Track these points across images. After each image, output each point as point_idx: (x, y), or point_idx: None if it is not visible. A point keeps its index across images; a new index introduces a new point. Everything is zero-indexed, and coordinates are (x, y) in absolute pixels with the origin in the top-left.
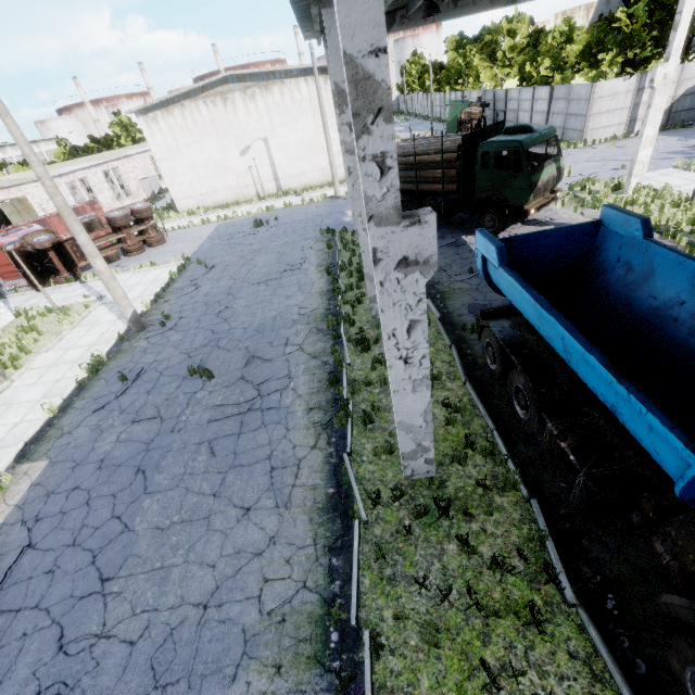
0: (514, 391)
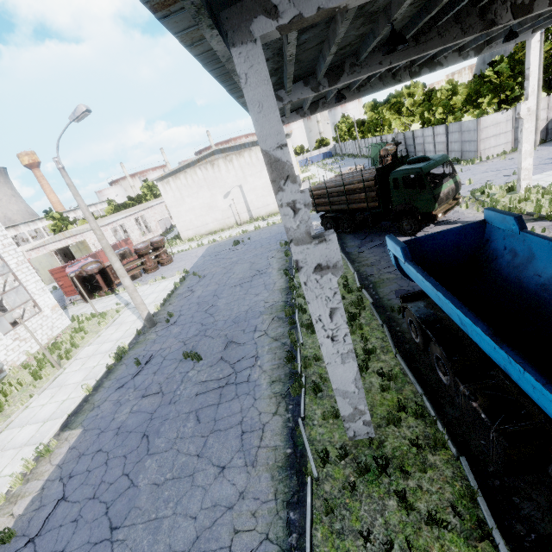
0: (435, 360)
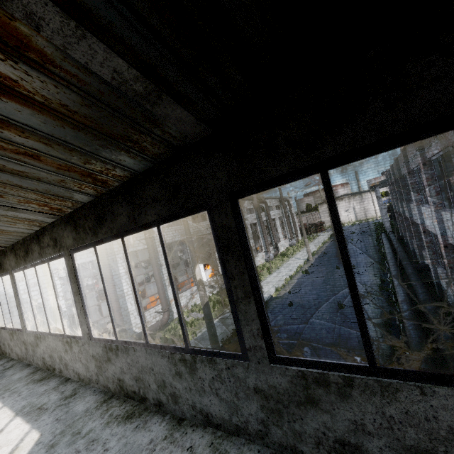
0: None
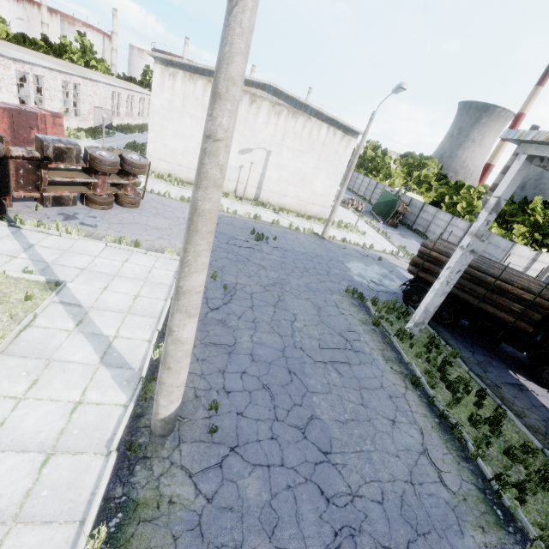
0: None
